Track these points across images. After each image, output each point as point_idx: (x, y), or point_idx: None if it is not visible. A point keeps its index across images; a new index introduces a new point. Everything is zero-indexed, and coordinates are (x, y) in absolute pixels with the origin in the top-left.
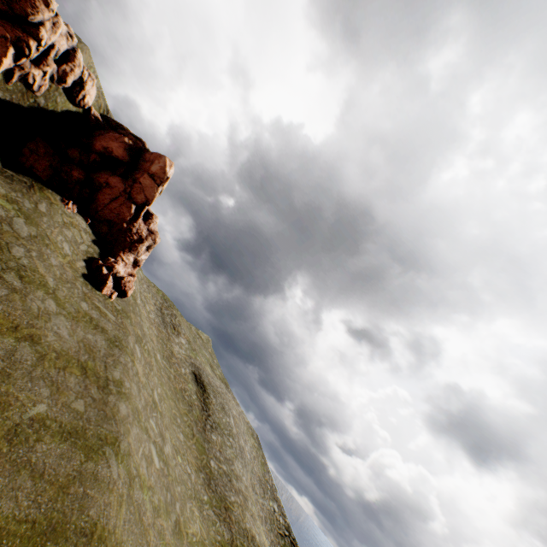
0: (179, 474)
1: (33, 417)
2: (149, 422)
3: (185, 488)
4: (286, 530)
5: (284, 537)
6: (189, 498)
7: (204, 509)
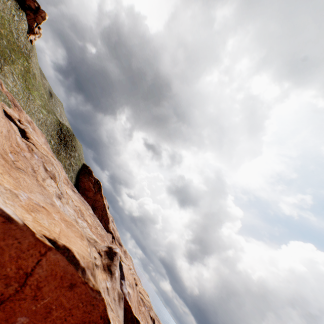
0: None
1: (22, 47)
2: (36, 71)
3: None
4: None
5: None
6: None
7: None
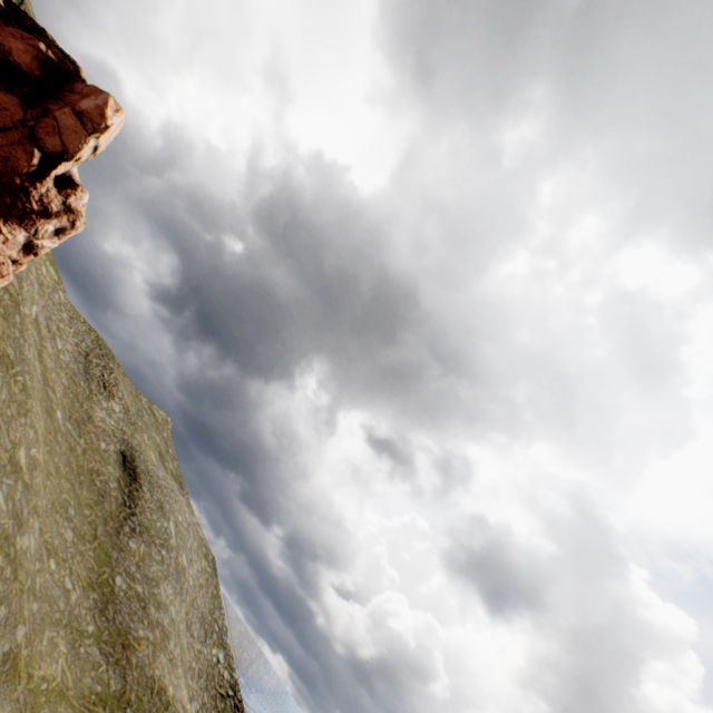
0: (42, 586)
1: None
2: None
3: (51, 608)
4: (231, 688)
5: (225, 698)
6: (54, 624)
7: (83, 645)
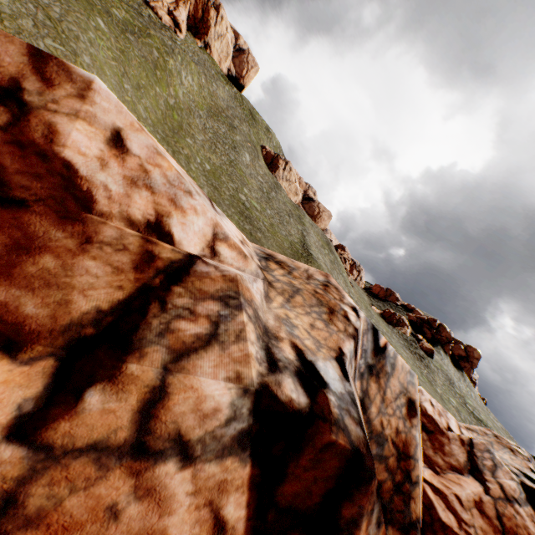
0: None
1: None
2: None
3: None
4: None
5: None
6: None
7: None
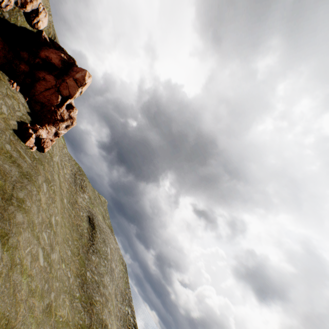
0: (60, 275)
1: None
2: (42, 234)
3: (63, 285)
4: (134, 327)
5: None
6: (64, 292)
7: (75, 302)
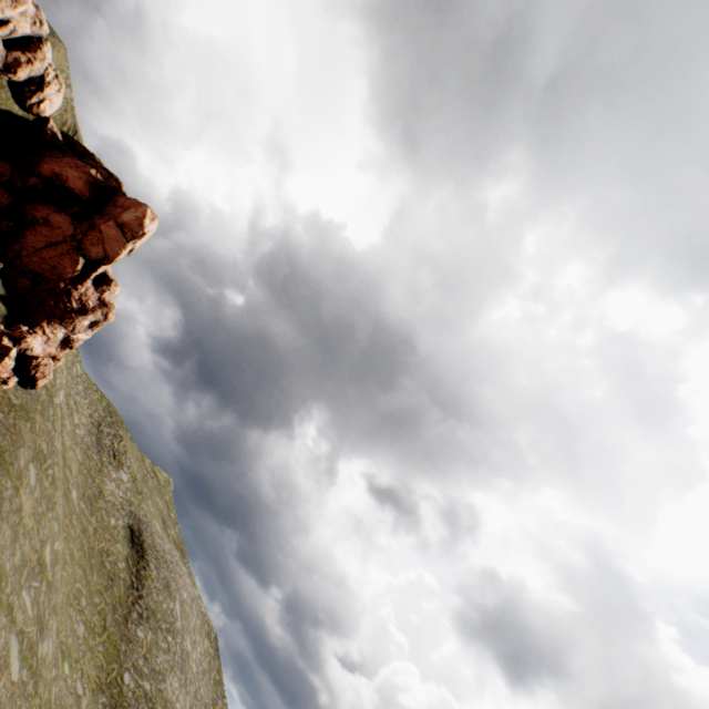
0: (57, 696)
1: None
2: (21, 596)
3: None
4: None
5: None
6: None
7: None
